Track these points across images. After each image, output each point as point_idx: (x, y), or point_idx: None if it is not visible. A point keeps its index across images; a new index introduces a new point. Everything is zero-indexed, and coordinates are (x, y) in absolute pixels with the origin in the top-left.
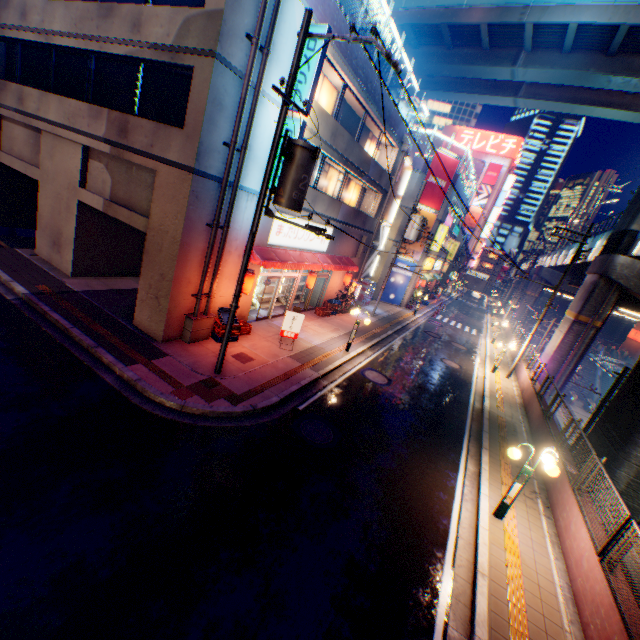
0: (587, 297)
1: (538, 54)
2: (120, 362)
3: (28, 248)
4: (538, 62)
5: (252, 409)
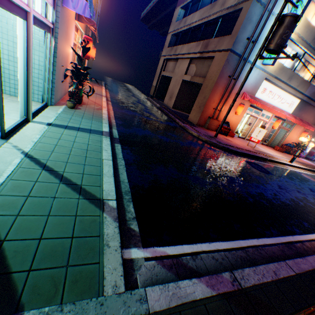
0: None
1: None
2: (181, 122)
3: (161, 101)
4: None
5: (226, 147)
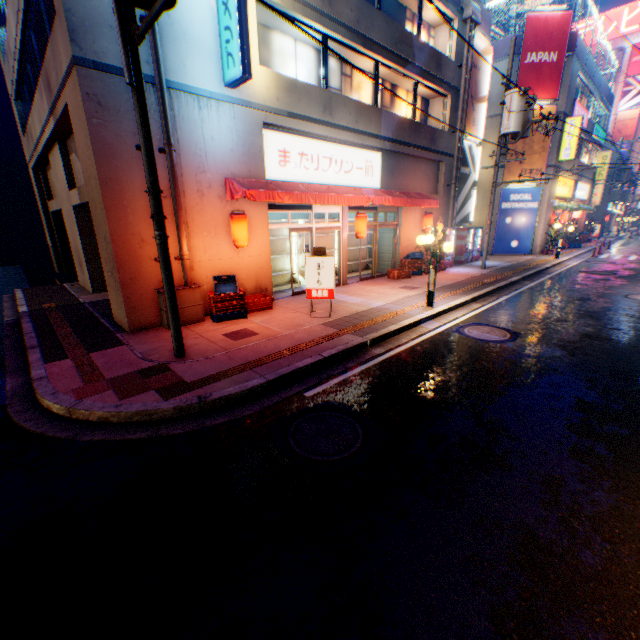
0: None
1: None
2: (42, 360)
3: (77, 282)
4: None
5: (195, 403)
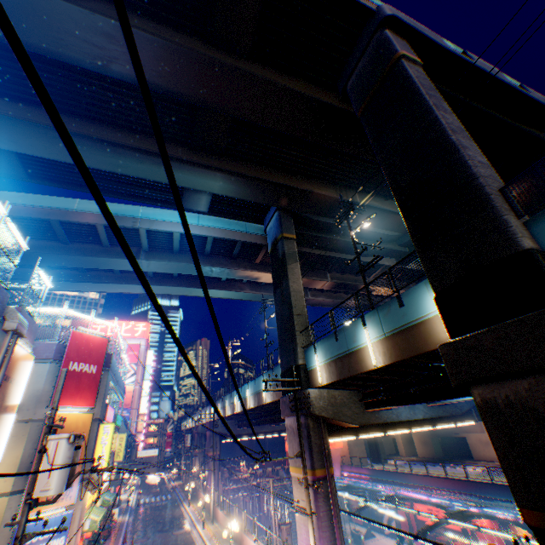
0: (309, 443)
1: (156, 251)
2: None
3: None
4: (158, 256)
5: None
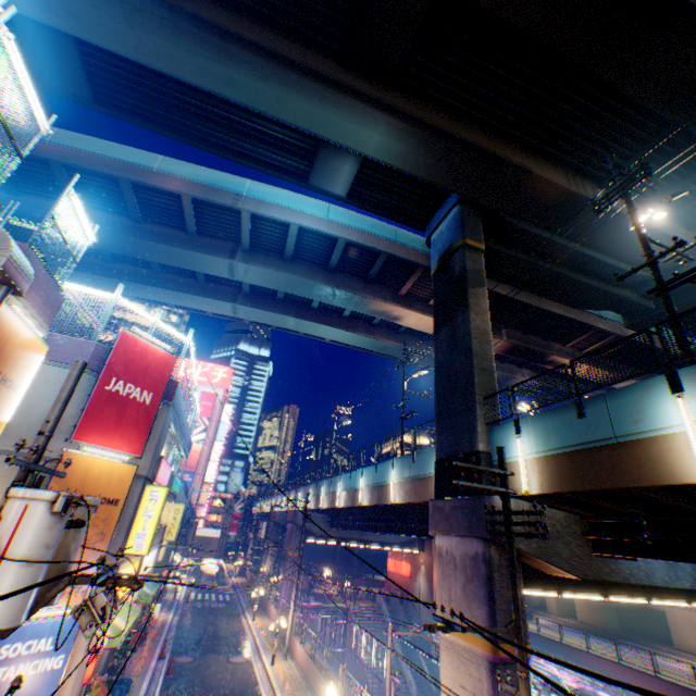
0: (491, 592)
1: (259, 253)
2: None
3: None
4: (262, 261)
5: None
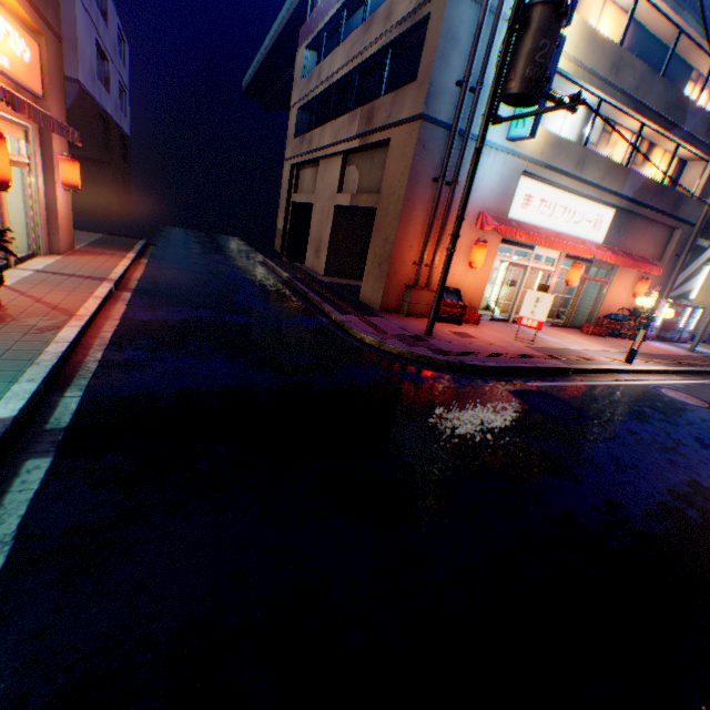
0: None
1: None
2: (336, 312)
3: (301, 263)
4: None
5: (457, 362)
